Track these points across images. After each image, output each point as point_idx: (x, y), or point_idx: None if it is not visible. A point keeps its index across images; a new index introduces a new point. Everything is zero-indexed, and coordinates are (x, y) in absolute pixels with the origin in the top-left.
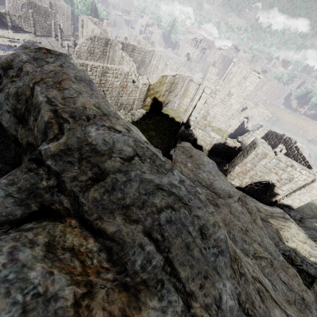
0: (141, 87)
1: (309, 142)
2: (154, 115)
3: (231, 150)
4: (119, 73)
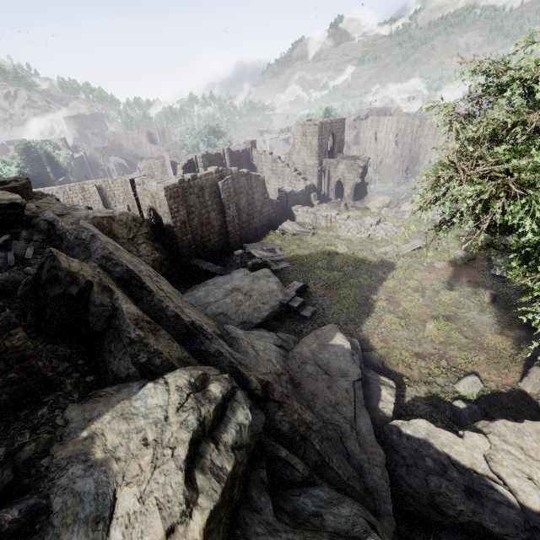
0: None
1: None
2: None
3: None
4: None
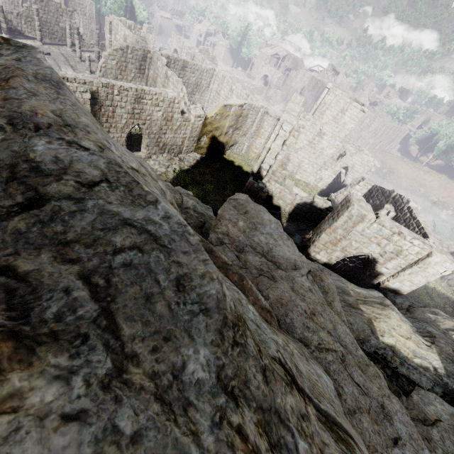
0: (193, 120)
1: (434, 205)
2: (212, 162)
3: (320, 213)
4: (161, 99)
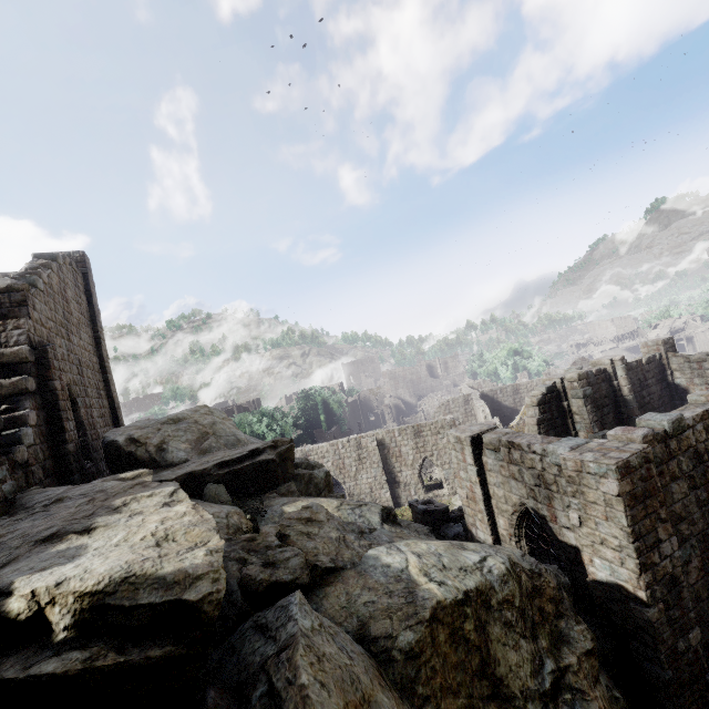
0: None
1: None
2: None
3: None
4: (439, 426)
